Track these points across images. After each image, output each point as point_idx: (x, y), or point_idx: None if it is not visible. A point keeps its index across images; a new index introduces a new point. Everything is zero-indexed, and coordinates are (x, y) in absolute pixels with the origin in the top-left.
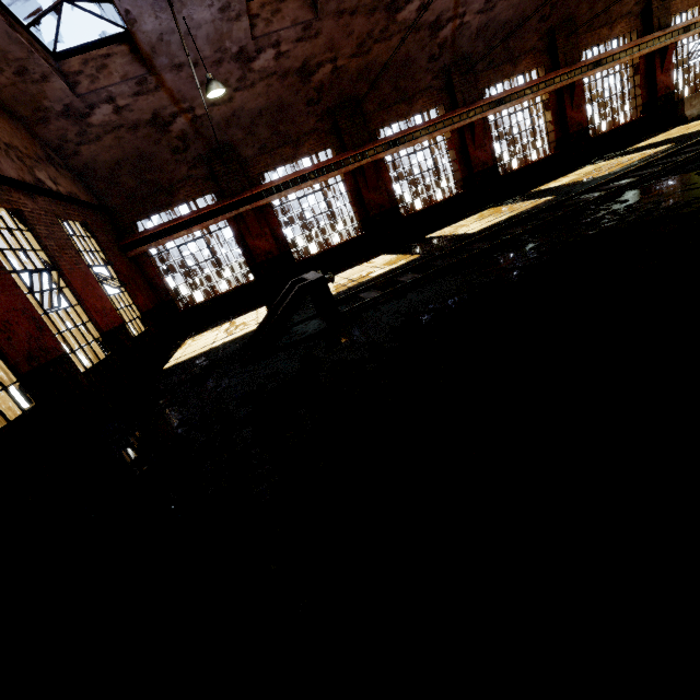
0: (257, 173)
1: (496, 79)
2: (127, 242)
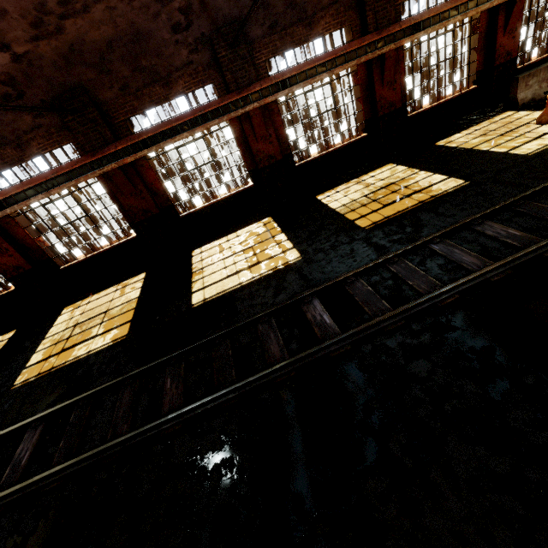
0: None
1: (284, 46)
2: None
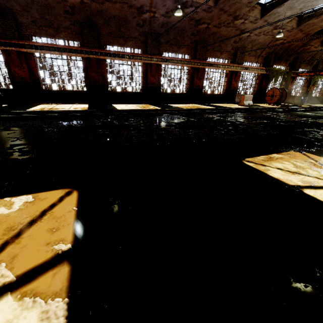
0: (28, 34)
1: (169, 50)
2: None
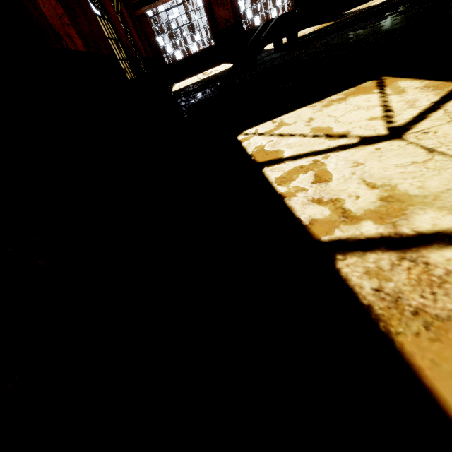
0: None
1: None
2: (135, 1)
